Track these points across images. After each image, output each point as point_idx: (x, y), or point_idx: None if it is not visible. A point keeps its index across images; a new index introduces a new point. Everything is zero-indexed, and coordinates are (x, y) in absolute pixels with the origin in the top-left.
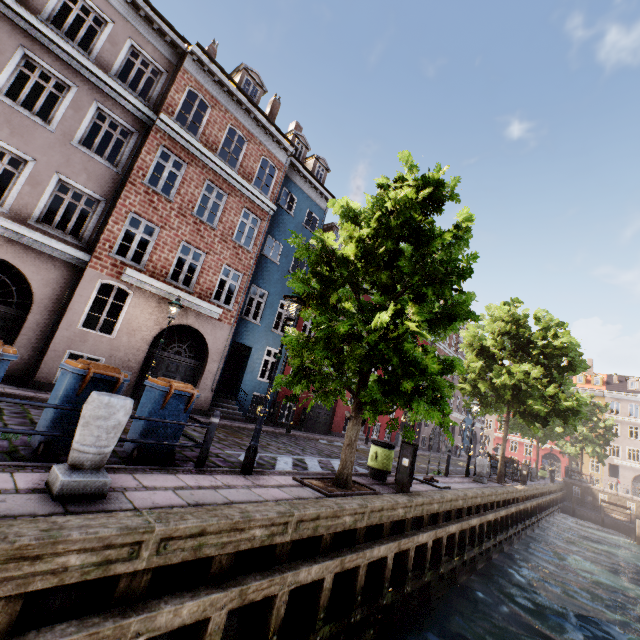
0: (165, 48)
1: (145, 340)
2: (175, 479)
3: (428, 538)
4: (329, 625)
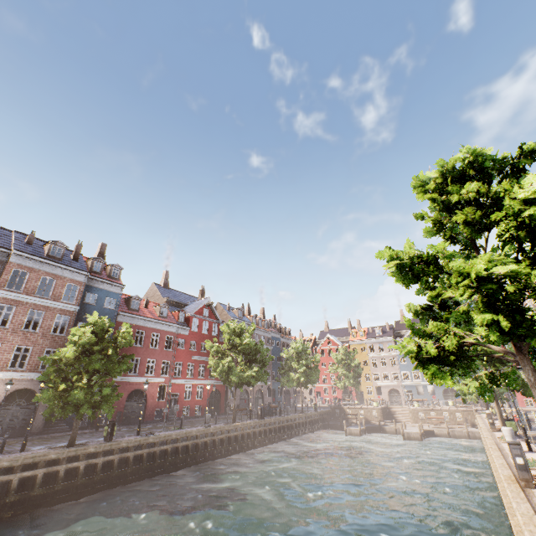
0: None
1: None
2: None
3: (114, 458)
4: (42, 489)
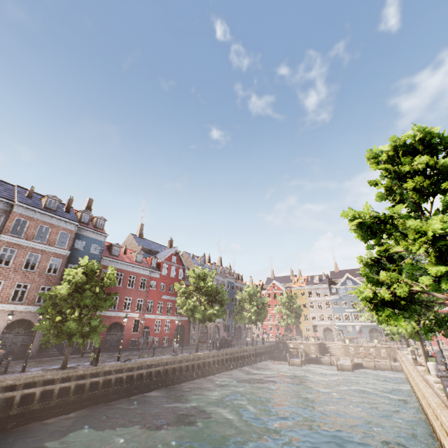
0: (3, 206)
1: None
2: None
3: (99, 379)
4: (40, 405)
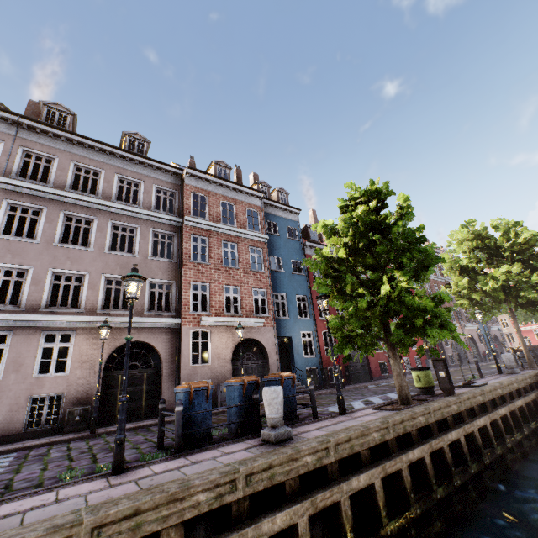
0: (172, 179)
1: (227, 358)
2: (311, 426)
3: (484, 421)
4: (441, 487)
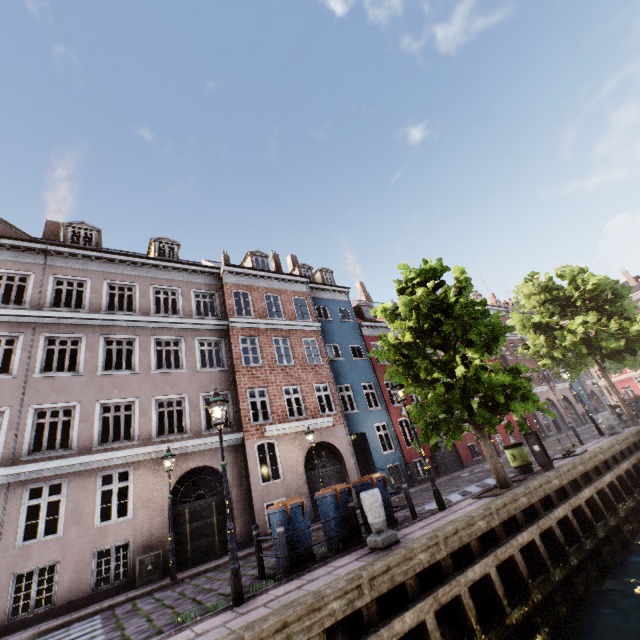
0: (209, 279)
1: (300, 469)
2: (413, 527)
3: (590, 492)
4: (558, 569)
